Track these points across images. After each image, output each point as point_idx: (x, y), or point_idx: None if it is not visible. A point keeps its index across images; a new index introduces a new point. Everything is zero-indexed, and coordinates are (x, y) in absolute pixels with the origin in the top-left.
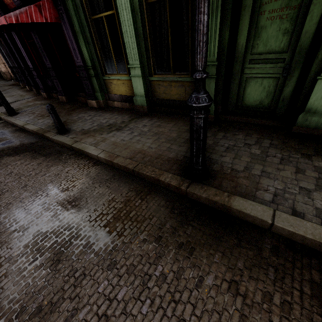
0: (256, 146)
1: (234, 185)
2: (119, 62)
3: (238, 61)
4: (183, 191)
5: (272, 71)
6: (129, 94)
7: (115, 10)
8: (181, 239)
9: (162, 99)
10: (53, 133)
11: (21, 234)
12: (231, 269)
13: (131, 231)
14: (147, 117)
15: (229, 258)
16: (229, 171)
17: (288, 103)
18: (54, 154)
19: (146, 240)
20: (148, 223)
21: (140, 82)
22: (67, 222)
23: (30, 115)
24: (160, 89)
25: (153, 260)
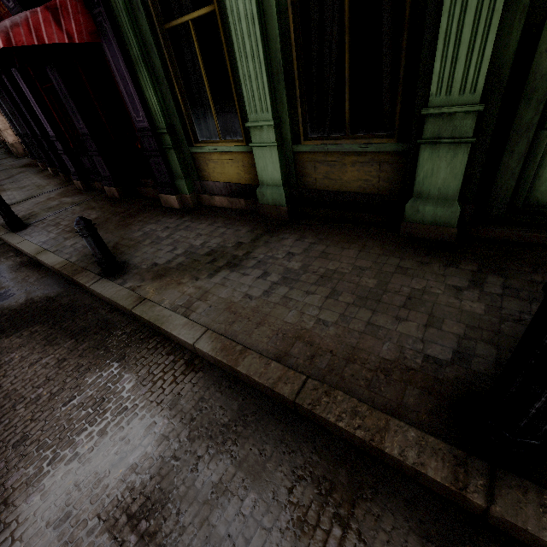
0: None
1: None
2: (219, 116)
3: (534, 99)
4: (473, 506)
5: None
6: (245, 181)
7: (217, 4)
8: None
9: (320, 192)
10: (92, 274)
11: None
12: None
13: None
14: (290, 231)
15: None
16: None
17: None
18: (95, 332)
19: None
20: None
21: (273, 157)
22: None
23: (50, 230)
24: (318, 170)
25: None
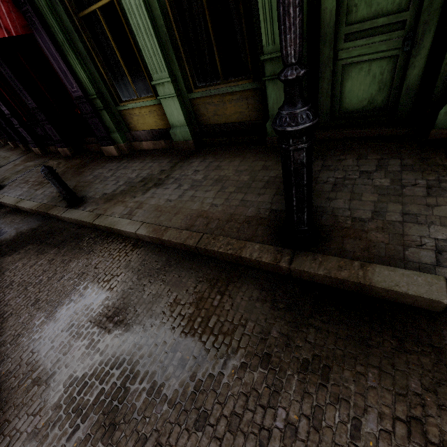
0: (380, 173)
1: (364, 245)
2: (136, 80)
3: (327, 41)
4: (284, 270)
5: (385, 47)
6: (161, 126)
7: None
8: (303, 354)
9: (214, 125)
10: (61, 207)
11: (46, 387)
12: (402, 397)
13: (217, 352)
14: (197, 157)
15: (392, 377)
16: (349, 223)
17: (416, 95)
18: (70, 241)
19: (245, 365)
20: (242, 333)
21: (176, 104)
22: (113, 353)
23: (22, 186)
24: (208, 110)
25: (266, 401)
